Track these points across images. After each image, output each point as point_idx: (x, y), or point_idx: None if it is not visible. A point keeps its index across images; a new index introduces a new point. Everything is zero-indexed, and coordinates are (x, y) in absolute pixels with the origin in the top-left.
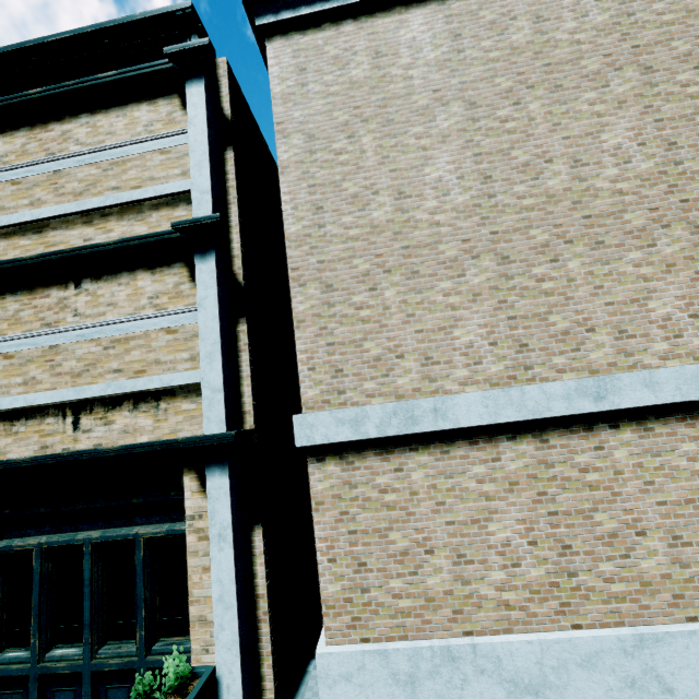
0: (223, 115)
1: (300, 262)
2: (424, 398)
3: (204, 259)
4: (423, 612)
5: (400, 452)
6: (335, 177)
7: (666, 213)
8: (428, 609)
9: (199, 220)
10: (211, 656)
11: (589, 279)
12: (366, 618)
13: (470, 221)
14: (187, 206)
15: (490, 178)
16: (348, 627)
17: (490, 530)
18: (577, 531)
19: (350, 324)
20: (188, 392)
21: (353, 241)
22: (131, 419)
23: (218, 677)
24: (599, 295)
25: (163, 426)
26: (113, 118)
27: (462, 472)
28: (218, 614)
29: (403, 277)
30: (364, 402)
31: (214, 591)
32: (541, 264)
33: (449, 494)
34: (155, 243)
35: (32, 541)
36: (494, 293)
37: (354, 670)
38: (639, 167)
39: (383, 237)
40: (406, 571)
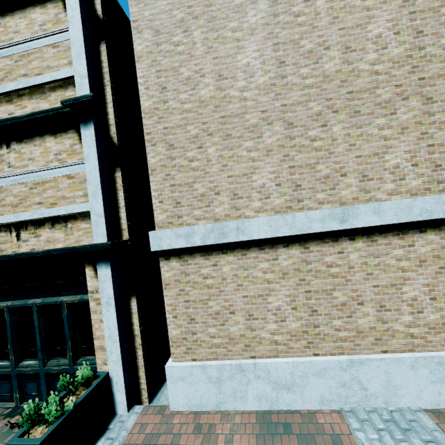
0: (96, 15)
1: (152, 128)
2: (232, 220)
3: (86, 127)
4: (227, 345)
5: (216, 254)
6: (175, 64)
7: (407, 88)
8: (230, 344)
9: (79, 98)
10: (108, 367)
11: (346, 139)
12: (194, 348)
13: (267, 96)
14: (74, 88)
15: (284, 63)
16: (184, 353)
17: (269, 301)
18: (321, 302)
19: (185, 172)
20: (84, 217)
21: (187, 113)
22: (51, 234)
23: (111, 377)
24: (352, 150)
25: (70, 238)
26: (17, 19)
27: (254, 267)
28: (109, 345)
29: (220, 139)
30: (194, 223)
31: (106, 333)
32: (314, 128)
33: (245, 279)
34: (54, 115)
35: (3, 304)
36: (281, 149)
37: (187, 375)
38: (392, 52)
39: (208, 109)
40: (218, 323)
